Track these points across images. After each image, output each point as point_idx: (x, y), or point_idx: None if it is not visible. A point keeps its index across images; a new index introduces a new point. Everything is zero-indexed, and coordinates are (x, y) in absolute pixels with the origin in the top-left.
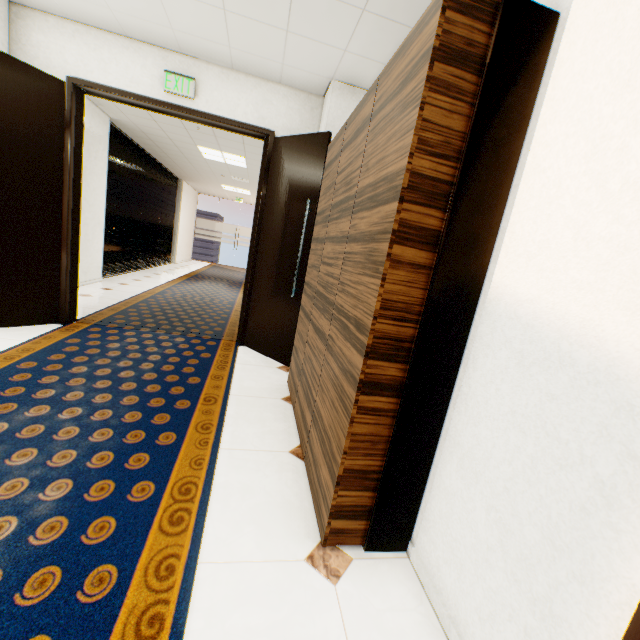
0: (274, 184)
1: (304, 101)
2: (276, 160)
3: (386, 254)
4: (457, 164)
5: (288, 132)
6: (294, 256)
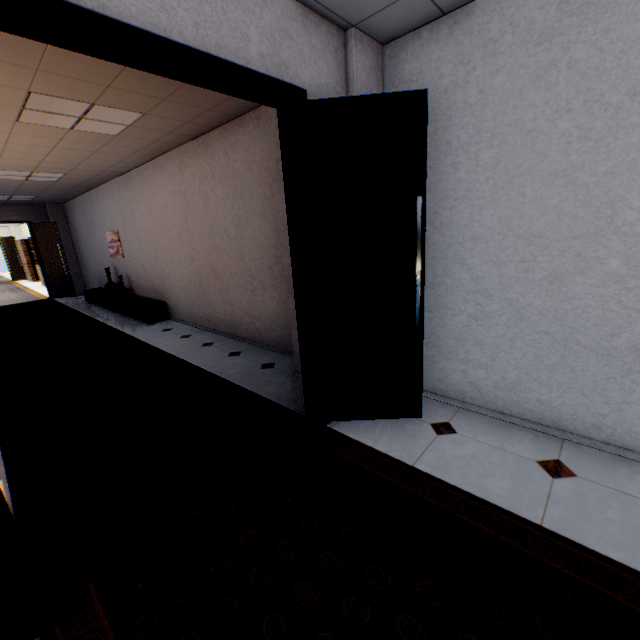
0: (6, 246)
1: (5, 229)
2: (4, 241)
3: (25, 257)
4: (28, 250)
5: (4, 235)
6: (19, 259)
